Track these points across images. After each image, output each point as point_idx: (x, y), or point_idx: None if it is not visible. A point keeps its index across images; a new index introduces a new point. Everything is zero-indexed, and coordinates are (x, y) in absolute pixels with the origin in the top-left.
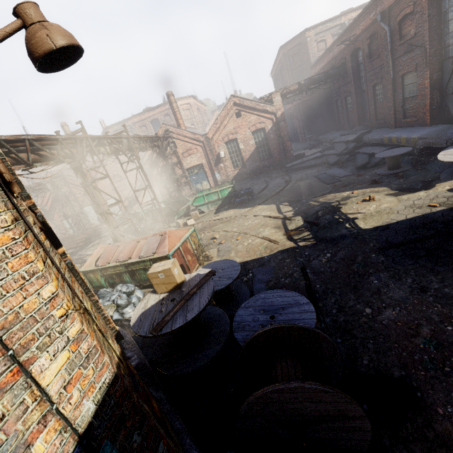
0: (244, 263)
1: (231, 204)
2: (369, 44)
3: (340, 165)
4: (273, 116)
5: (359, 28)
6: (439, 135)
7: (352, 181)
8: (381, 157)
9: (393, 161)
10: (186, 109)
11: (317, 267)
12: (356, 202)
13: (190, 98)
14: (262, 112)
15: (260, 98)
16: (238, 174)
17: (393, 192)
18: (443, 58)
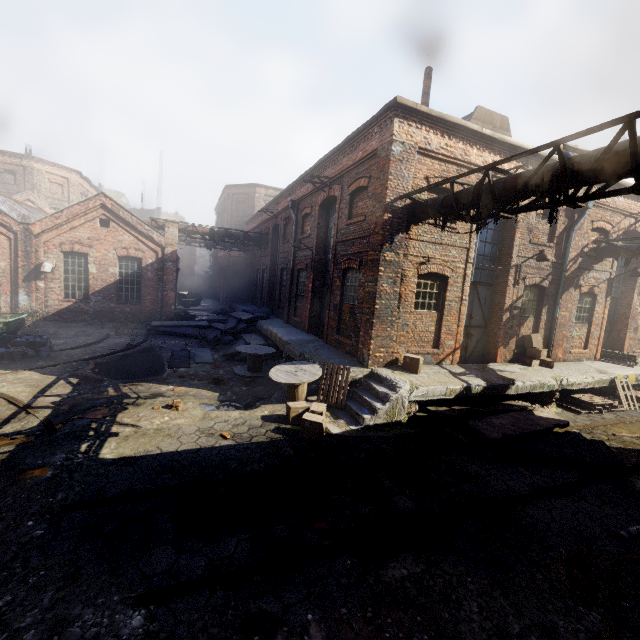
0: None
1: None
2: (285, 225)
3: (217, 346)
4: (160, 249)
5: (281, 206)
6: (299, 345)
7: (200, 372)
8: (239, 351)
9: (253, 361)
10: (57, 183)
11: None
12: (154, 406)
13: (73, 172)
14: (144, 237)
15: (156, 220)
16: (69, 309)
17: (215, 402)
18: (326, 269)
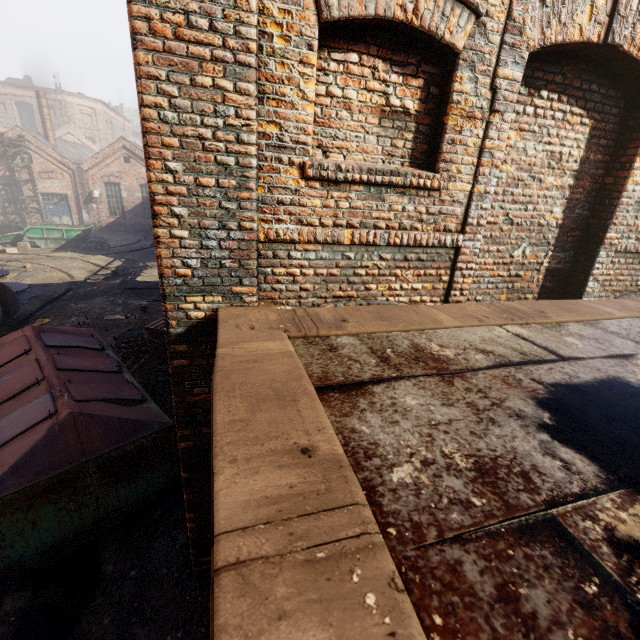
0: (32, 284)
1: (77, 248)
2: None
3: None
4: None
5: None
6: None
7: None
8: None
9: None
10: (86, 113)
11: (80, 291)
12: None
13: (97, 101)
14: None
15: None
16: (114, 223)
17: None
18: None
